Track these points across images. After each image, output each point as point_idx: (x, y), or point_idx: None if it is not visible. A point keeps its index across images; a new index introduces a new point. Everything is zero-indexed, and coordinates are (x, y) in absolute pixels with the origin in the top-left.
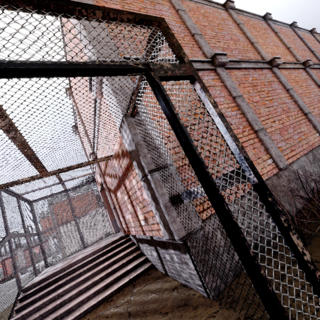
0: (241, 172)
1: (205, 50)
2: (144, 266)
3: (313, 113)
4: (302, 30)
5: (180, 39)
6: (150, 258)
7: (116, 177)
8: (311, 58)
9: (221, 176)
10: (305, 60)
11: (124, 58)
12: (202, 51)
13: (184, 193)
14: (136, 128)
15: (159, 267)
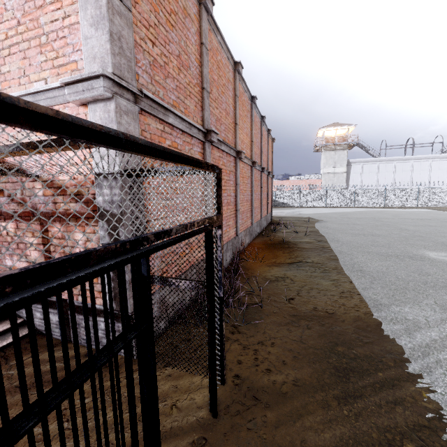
0: (217, 289)
1: (206, 115)
2: (20, 331)
3: (240, 210)
4: (265, 126)
5: (192, 86)
6: (35, 322)
7: (20, 203)
8: (258, 158)
9: (201, 282)
10: (255, 161)
11: (140, 91)
12: (202, 113)
13: (159, 278)
14: (128, 193)
15: (54, 333)
